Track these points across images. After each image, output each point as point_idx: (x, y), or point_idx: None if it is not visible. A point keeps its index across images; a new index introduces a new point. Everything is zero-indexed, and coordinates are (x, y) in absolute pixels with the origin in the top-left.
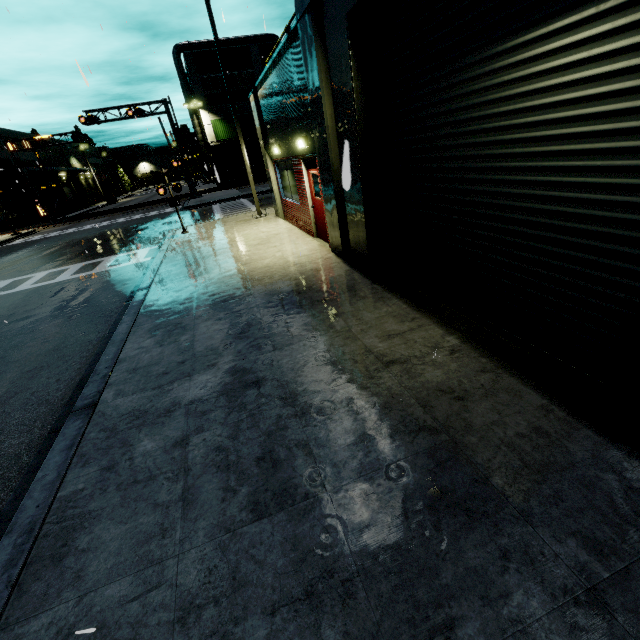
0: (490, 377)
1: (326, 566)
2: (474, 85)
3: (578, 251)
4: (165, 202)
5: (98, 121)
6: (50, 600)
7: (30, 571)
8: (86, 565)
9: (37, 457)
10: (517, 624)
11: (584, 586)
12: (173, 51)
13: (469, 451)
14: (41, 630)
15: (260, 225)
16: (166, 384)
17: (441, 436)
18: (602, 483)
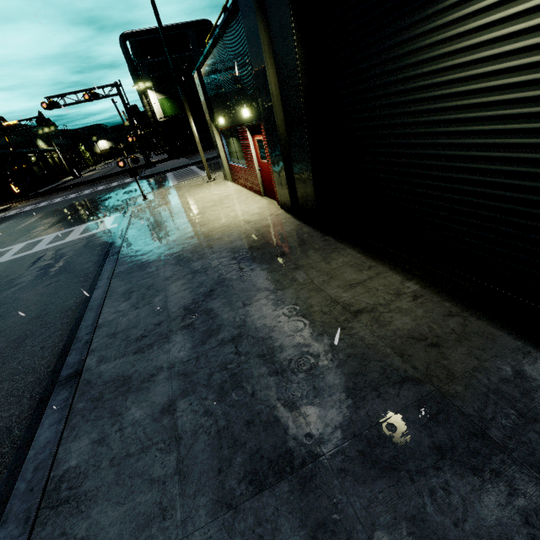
0: (458, 321)
1: None
2: (425, 40)
3: None
4: (124, 173)
5: (58, 106)
6: None
7: None
8: None
9: (28, 430)
10: None
11: None
12: (120, 39)
13: (458, 401)
14: None
15: (212, 188)
16: (146, 347)
17: (426, 386)
18: None
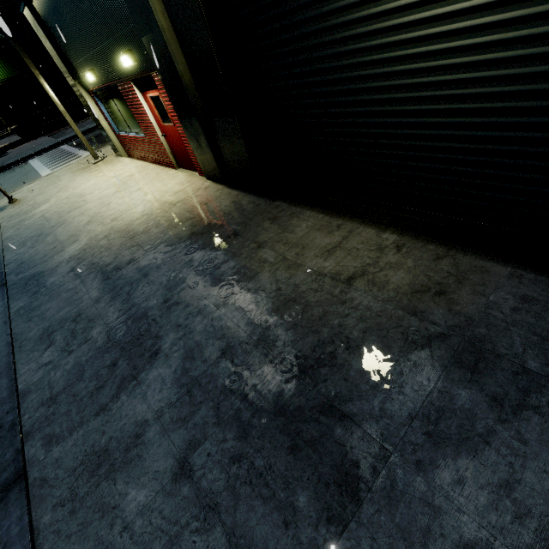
0: (449, 262)
1: (456, 547)
2: None
3: (517, 116)
4: None
5: None
6: None
7: None
8: None
9: None
10: None
11: None
12: None
13: (488, 344)
14: None
15: (104, 170)
16: (110, 402)
17: (453, 339)
18: None
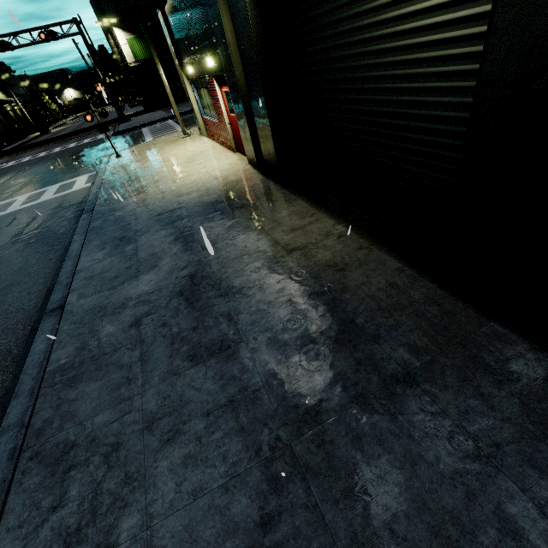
0: (365, 252)
1: (243, 385)
2: None
3: (423, 146)
4: (96, 129)
5: (11, 47)
6: (55, 430)
7: (37, 417)
8: (77, 408)
9: (25, 349)
10: (360, 398)
11: (404, 372)
12: None
13: (343, 304)
14: (53, 447)
15: (186, 144)
16: (118, 285)
17: (325, 297)
18: (427, 313)
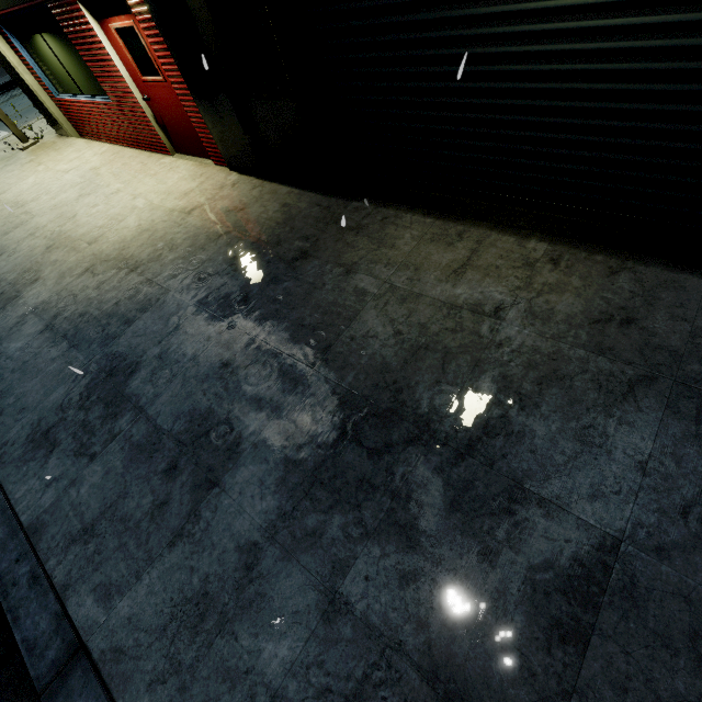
0: (629, 277)
1: None
2: None
3: None
4: None
5: None
6: None
7: None
8: None
9: None
10: None
11: None
12: None
13: None
14: None
15: (46, 160)
16: (186, 523)
17: (661, 383)
18: None
